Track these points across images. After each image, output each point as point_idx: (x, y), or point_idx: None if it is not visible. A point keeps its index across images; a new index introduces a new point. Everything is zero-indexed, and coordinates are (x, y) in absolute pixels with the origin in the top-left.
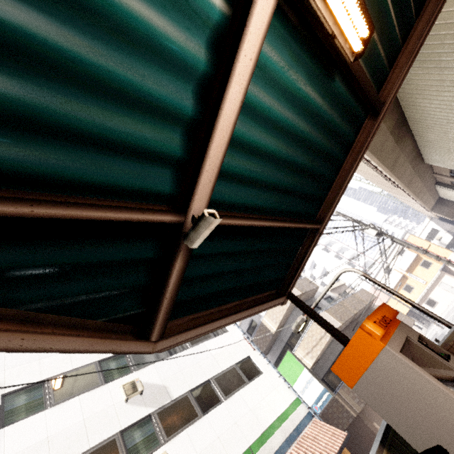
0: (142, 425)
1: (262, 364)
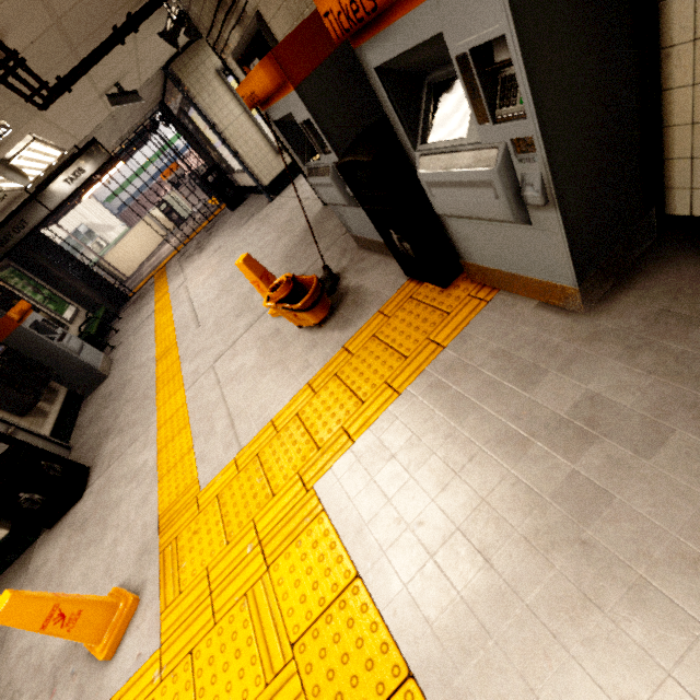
0: None
1: None
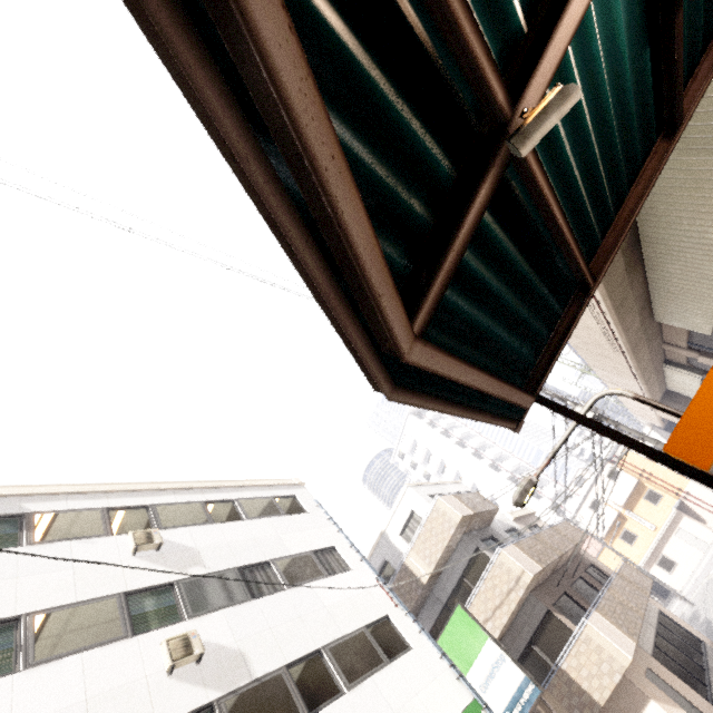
0: None
1: (411, 632)
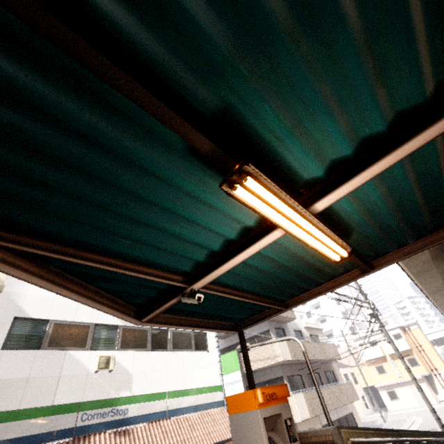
0: (110, 329)
1: (212, 345)
